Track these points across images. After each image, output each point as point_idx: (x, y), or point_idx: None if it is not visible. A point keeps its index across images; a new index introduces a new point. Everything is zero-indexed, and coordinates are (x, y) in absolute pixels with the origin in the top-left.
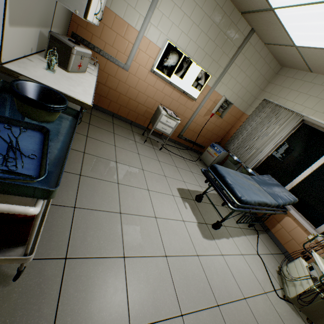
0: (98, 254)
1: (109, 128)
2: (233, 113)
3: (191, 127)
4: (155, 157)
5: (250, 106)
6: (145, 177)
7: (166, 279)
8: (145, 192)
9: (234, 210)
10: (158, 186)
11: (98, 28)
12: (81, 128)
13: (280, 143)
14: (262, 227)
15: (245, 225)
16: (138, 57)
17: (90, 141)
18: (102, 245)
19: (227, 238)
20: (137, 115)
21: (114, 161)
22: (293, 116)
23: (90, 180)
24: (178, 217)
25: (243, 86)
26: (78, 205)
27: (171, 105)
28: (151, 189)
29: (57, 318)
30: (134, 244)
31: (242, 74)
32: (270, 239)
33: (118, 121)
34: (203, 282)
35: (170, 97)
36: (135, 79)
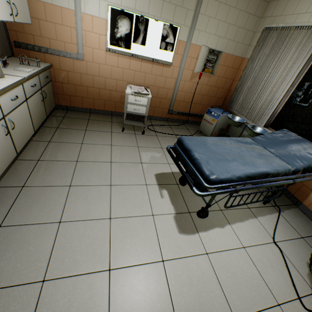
0: (8, 282)
1: (81, 126)
2: (228, 63)
3: (179, 98)
4: (134, 144)
5: (250, 46)
6: (111, 171)
7: (99, 304)
8: (104, 189)
9: (202, 196)
10: (126, 177)
11: (35, 26)
12: (45, 135)
13: (299, 80)
14: (290, 200)
15: (258, 202)
16: (88, 40)
17: (51, 146)
18: (17, 269)
19: (222, 226)
20: (114, 103)
21: (74, 161)
22: (309, 33)
23: (33, 190)
24: (145, 212)
25: (230, 24)
26: (6, 223)
27: (146, 80)
28: (115, 183)
29: None
30: (66, 260)
31: (223, 7)
32: (303, 214)
33: (96, 116)
34: (162, 301)
35: (141, 72)
36: (95, 66)
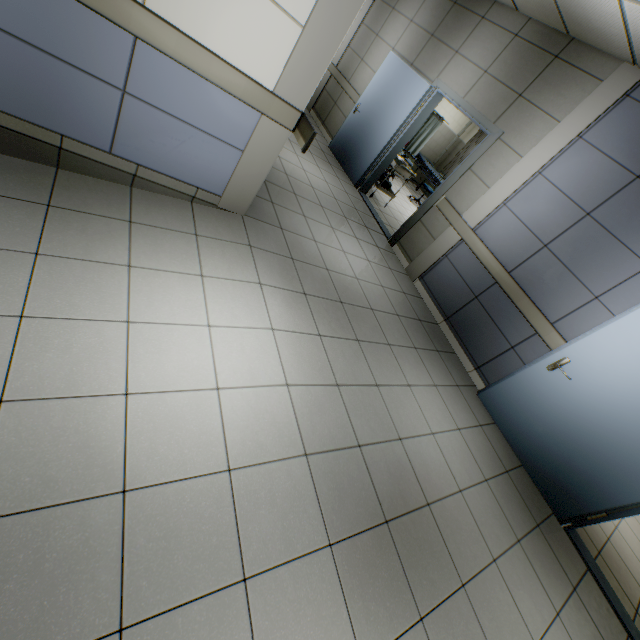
0: None
1: None
2: None
3: None
4: None
5: None
6: None
7: None
8: None
9: None
10: None
11: None
12: None
13: None
14: None
15: None
16: None
17: None
18: None
19: None
20: None
21: None
22: None
23: None
24: None
25: None
26: None
27: None
28: None
29: (599, 525)
30: None
31: None
32: None
33: None
34: None
35: None
36: None
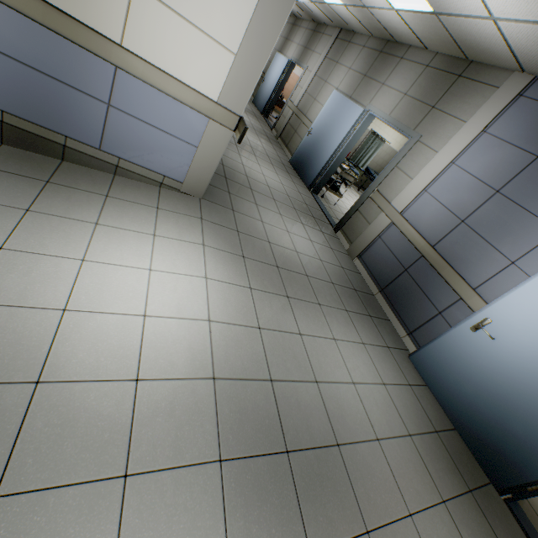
0: None
1: None
2: None
3: None
4: None
5: None
6: None
7: None
8: None
9: None
10: None
11: None
12: None
13: None
14: None
15: None
16: None
17: None
18: None
19: None
20: None
21: None
22: None
23: None
24: None
25: None
26: None
27: None
28: None
29: None
30: None
31: None
32: None
33: None
34: None
35: None
36: None
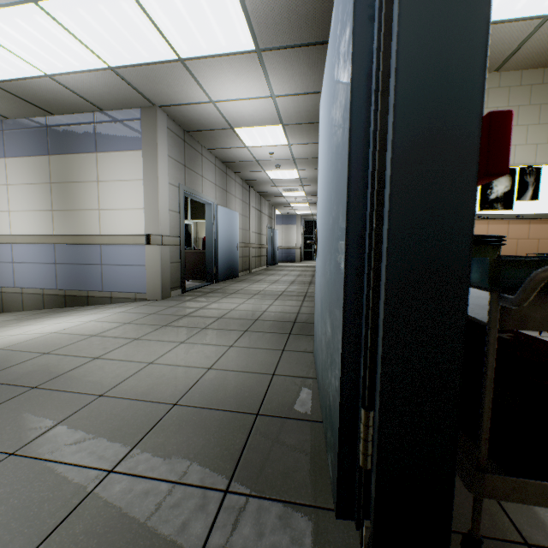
0: None
1: None
2: None
3: None
4: None
5: None
6: None
7: None
8: None
9: None
10: None
11: None
12: None
13: None
14: None
15: None
16: None
17: None
18: None
19: None
20: None
21: None
22: None
23: None
24: None
25: None
26: None
27: (540, 250)
28: None
29: None
30: None
31: None
32: None
33: None
34: None
35: (530, 238)
36: None
